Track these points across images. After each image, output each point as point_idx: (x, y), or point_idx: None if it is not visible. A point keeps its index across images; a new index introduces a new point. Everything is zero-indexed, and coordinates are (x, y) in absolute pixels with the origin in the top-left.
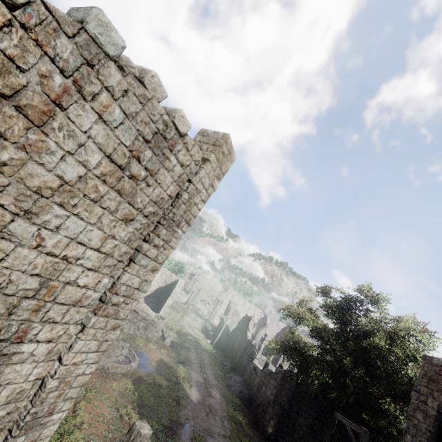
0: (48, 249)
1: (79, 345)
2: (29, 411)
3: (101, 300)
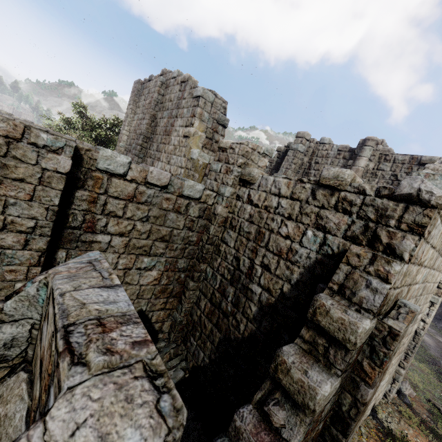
0: (440, 269)
1: (433, 314)
2: (415, 345)
3: (439, 287)
